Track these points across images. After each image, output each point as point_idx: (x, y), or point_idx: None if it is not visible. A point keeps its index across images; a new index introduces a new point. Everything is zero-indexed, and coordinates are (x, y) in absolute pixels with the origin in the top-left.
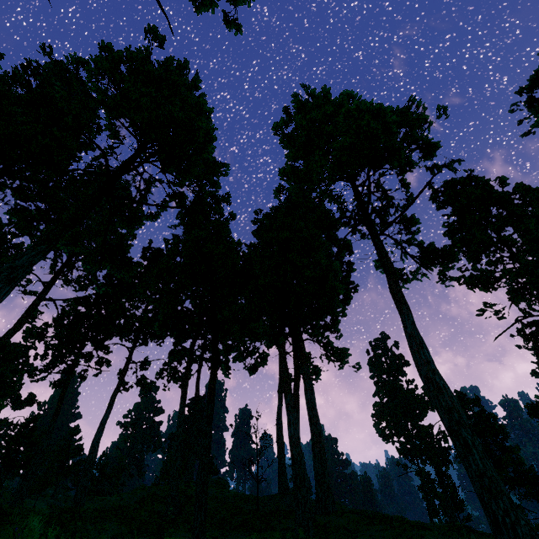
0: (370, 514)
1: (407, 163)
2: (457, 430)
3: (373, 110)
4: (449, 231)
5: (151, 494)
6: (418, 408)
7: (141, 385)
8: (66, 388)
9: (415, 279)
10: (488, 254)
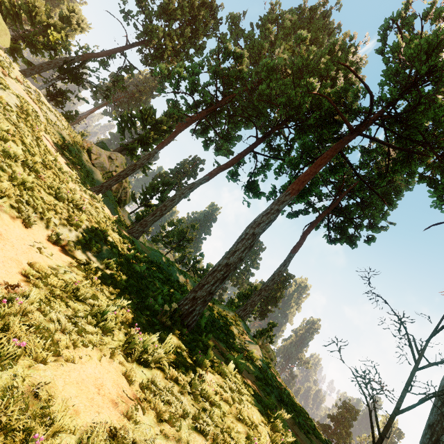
0: None
1: None
2: None
3: None
4: None
5: None
6: None
7: (249, 185)
8: (183, 127)
9: None
10: None
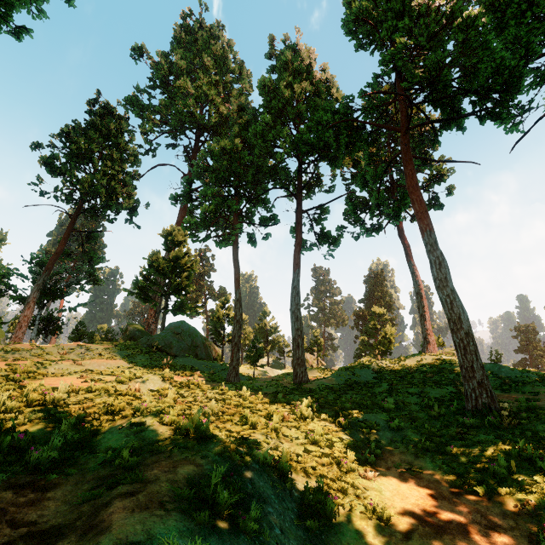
0: None
1: None
2: None
3: None
4: None
5: (384, 369)
6: None
7: (324, 241)
8: (236, 249)
9: None
10: None
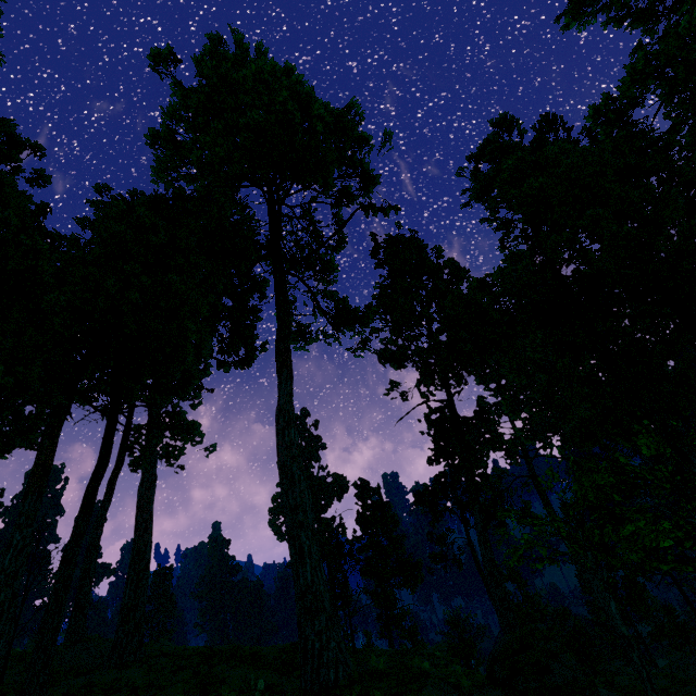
0: (191, 653)
1: (345, 194)
2: (297, 535)
3: (301, 92)
4: (380, 294)
5: None
6: (324, 499)
7: None
8: None
9: (318, 340)
10: (409, 328)
